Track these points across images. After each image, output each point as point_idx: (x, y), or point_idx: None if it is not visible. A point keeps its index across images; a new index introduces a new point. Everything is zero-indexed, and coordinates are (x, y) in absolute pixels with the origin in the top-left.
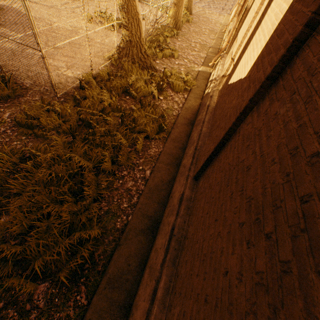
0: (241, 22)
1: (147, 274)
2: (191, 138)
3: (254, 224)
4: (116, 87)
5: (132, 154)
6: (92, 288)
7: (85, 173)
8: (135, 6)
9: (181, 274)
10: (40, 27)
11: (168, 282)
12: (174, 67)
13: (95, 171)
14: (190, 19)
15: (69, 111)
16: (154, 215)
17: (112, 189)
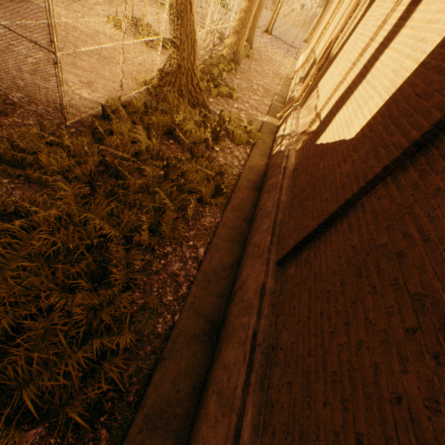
0: (322, 71)
1: (214, 405)
2: (263, 208)
3: (440, 330)
4: (156, 124)
5: (179, 223)
6: (118, 431)
7: (113, 245)
8: (192, 21)
9: (281, 402)
10: (39, 18)
11: (256, 416)
12: (233, 111)
13: (123, 243)
14: (251, 54)
15: (85, 148)
16: (212, 314)
17: (150, 272)
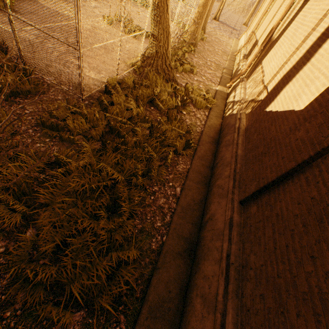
0: (264, 51)
1: (199, 304)
2: (222, 158)
3: None
4: (142, 96)
5: (162, 169)
6: (131, 317)
7: (121, 186)
8: (168, 19)
9: (255, 308)
10: (58, 21)
11: (235, 316)
12: (194, 83)
13: (125, 184)
14: (205, 37)
15: (97, 116)
16: (189, 237)
17: (144, 205)
